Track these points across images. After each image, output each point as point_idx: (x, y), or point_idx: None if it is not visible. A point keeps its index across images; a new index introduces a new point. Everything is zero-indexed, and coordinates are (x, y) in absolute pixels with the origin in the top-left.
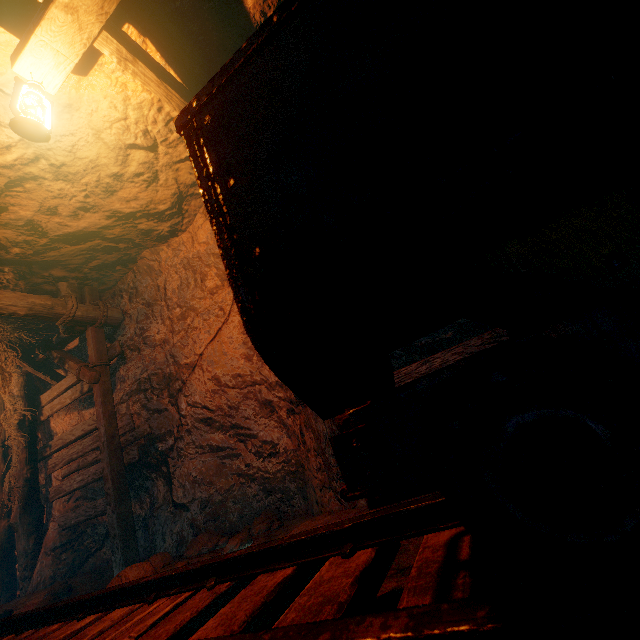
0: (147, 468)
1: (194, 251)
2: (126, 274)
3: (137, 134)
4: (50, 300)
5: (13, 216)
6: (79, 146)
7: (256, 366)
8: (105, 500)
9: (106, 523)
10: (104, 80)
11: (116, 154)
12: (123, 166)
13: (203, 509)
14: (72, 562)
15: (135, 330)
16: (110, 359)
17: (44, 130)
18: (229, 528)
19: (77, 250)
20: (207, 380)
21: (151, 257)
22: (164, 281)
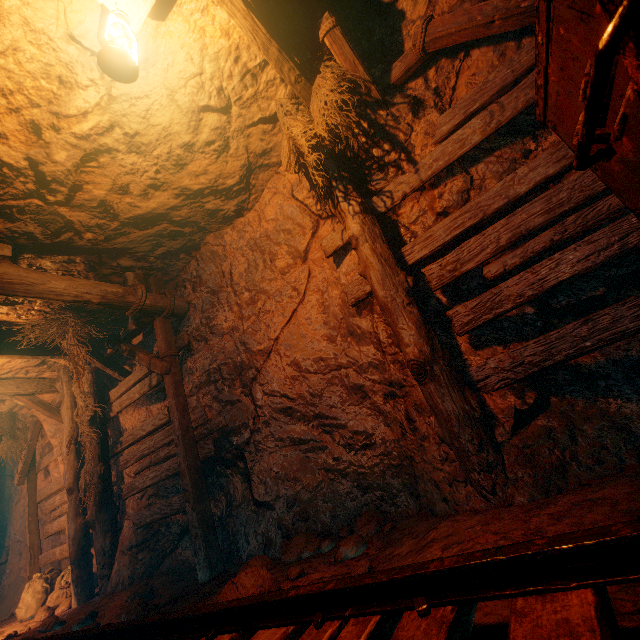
0: (221, 464)
1: (261, 230)
2: (189, 263)
3: (211, 93)
4: (121, 288)
5: (87, 196)
6: (153, 111)
7: (340, 348)
8: (181, 497)
9: (180, 522)
10: (182, 25)
11: (188, 119)
12: (195, 134)
13: (290, 508)
14: (149, 562)
15: (200, 320)
16: (178, 350)
17: (133, 63)
18: (321, 530)
19: (145, 236)
20: (286, 366)
21: (215, 242)
22: (229, 266)
